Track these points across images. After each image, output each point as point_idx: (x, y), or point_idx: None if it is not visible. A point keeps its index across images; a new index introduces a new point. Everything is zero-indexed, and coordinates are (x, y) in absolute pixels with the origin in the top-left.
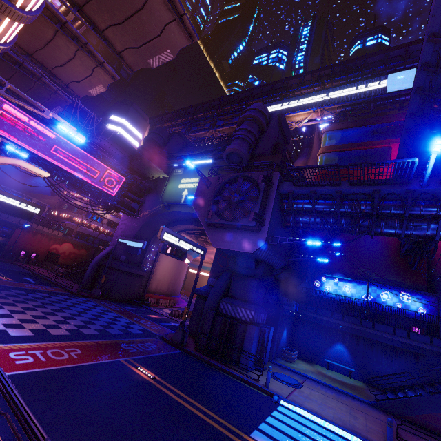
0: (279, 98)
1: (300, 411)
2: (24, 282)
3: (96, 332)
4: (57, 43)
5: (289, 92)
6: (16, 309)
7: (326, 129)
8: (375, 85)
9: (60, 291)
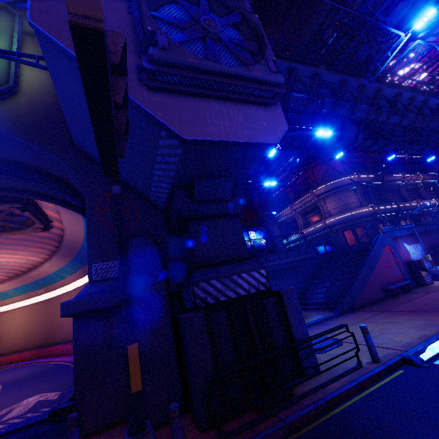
0: None
1: (438, 348)
2: None
3: None
4: None
5: None
6: None
7: None
8: None
9: None
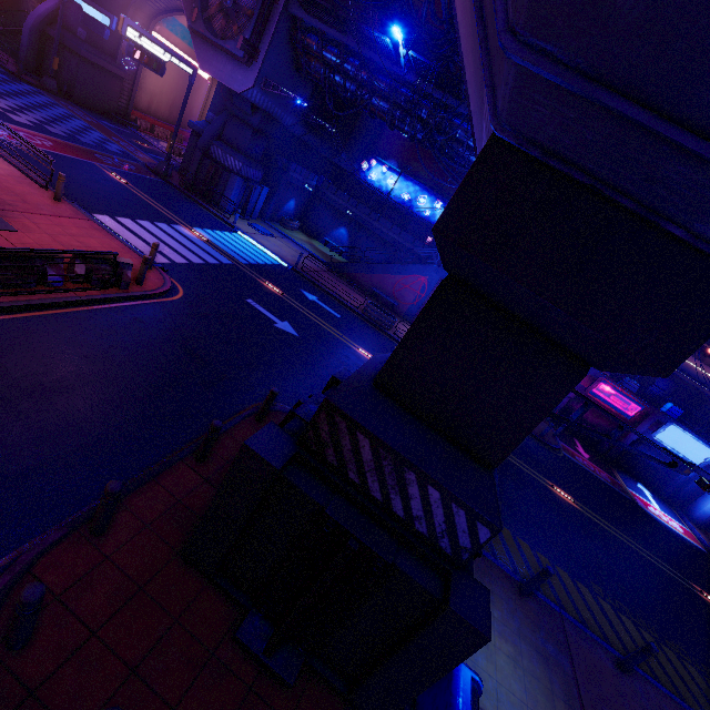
0: None
1: (249, 239)
2: None
3: (64, 135)
4: None
5: None
6: None
7: None
8: None
9: None
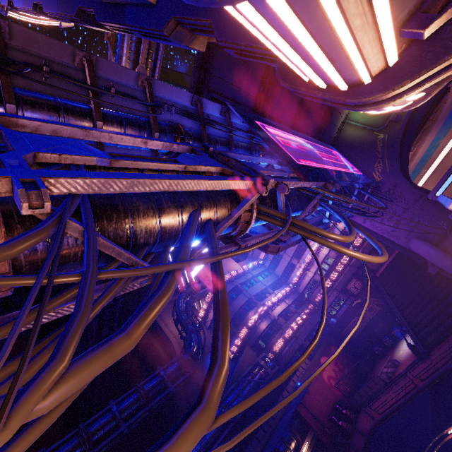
0: None
1: None
2: None
3: None
4: None
5: None
6: None
7: None
8: None
9: None
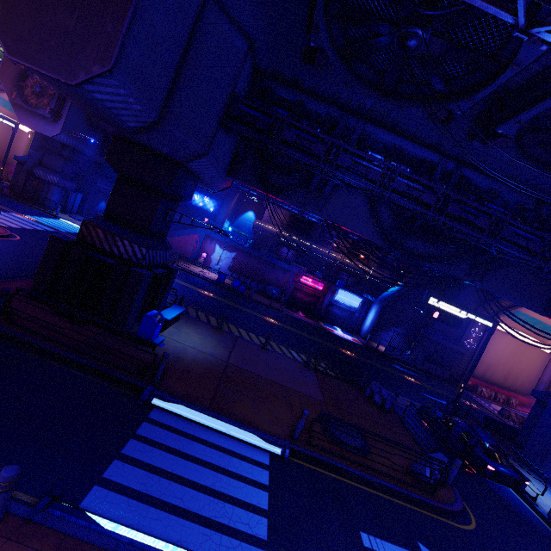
0: None
1: (69, 223)
2: None
3: None
4: None
5: None
6: None
7: None
8: None
9: None
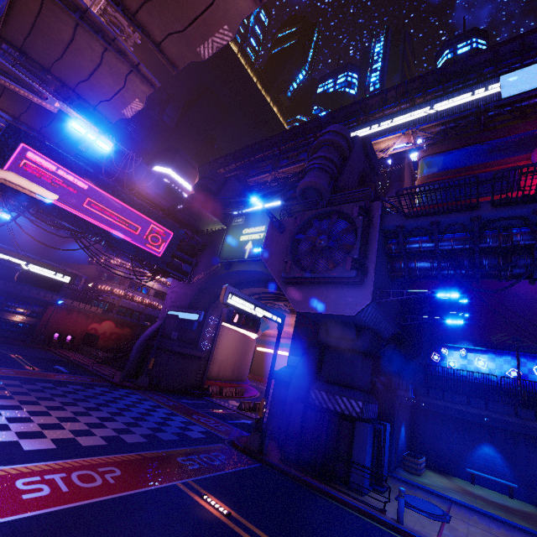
0: (356, 124)
1: None
2: (54, 371)
3: (143, 439)
4: (78, 46)
5: (368, 115)
6: (38, 410)
7: (422, 155)
8: (483, 91)
9: (98, 381)
